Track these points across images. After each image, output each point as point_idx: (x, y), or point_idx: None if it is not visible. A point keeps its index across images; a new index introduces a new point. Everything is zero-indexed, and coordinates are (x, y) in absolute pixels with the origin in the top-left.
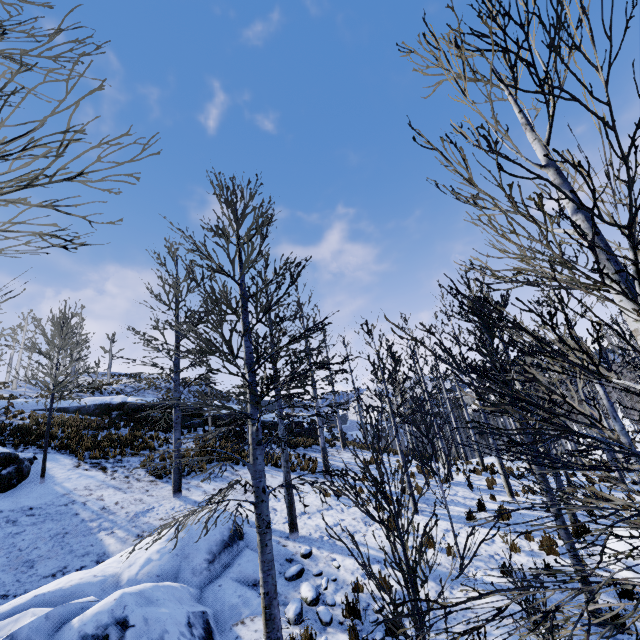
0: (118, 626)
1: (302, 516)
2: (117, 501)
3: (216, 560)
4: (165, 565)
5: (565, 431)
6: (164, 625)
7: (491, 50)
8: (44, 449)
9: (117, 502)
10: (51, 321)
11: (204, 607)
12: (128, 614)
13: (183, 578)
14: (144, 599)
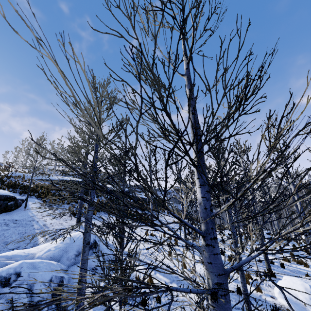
0: (16, 275)
1: (130, 242)
2: (51, 222)
3: (79, 255)
4: (56, 253)
5: (156, 218)
6: (36, 278)
7: (155, 10)
8: (27, 196)
9: (51, 223)
10: (36, 141)
11: (64, 274)
12: (22, 271)
13: (62, 260)
14: (32, 266)
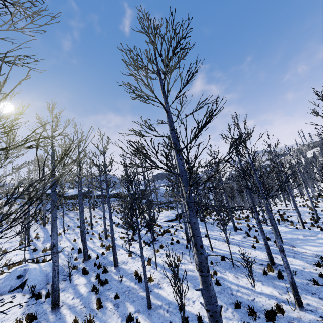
0: None
1: None
2: None
3: None
4: None
5: None
6: None
7: None
8: None
9: None
10: None
11: None
12: None
13: None
14: None
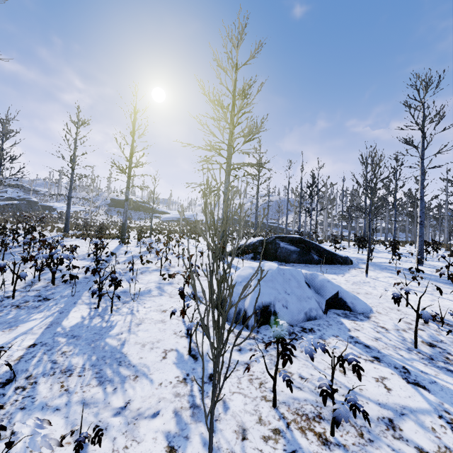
0: None
1: None
2: None
3: None
4: None
5: None
6: None
7: None
8: None
9: None
10: None
11: None
12: None
13: None
14: None
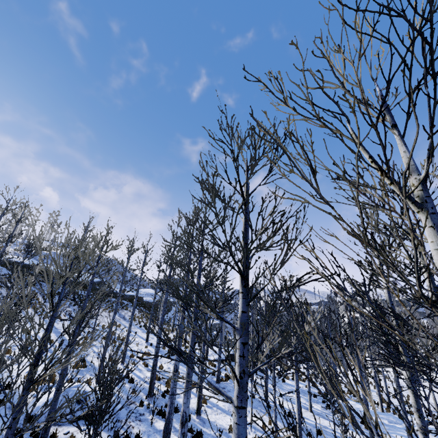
0: None
1: None
2: None
3: None
4: None
5: None
6: None
7: None
8: None
9: None
10: None
11: None
12: None
13: None
14: None
